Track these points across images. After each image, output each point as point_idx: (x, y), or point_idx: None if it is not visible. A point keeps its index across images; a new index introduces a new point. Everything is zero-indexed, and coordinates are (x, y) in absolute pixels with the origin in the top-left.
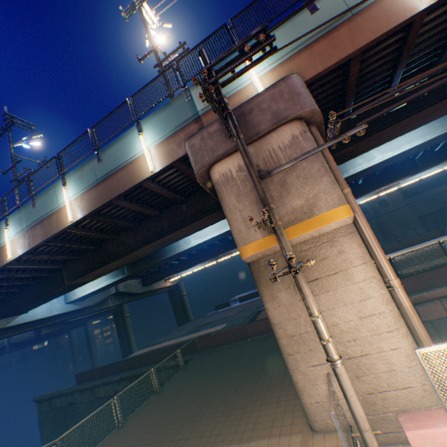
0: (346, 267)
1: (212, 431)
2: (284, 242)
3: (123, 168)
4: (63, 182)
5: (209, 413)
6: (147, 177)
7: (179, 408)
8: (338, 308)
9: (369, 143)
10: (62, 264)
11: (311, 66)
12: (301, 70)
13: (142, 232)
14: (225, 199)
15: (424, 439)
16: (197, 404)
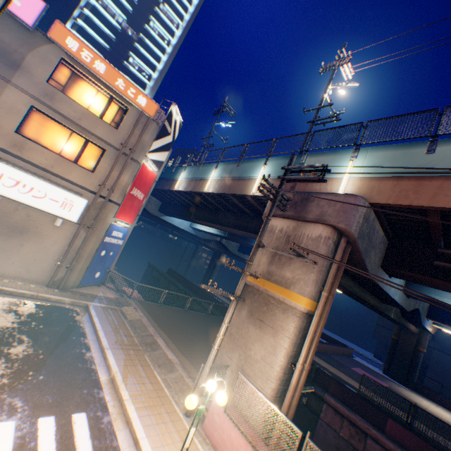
0: (278, 329)
1: (180, 340)
2: (240, 282)
3: (243, 180)
4: (216, 166)
5: (188, 336)
6: (248, 194)
7: (183, 323)
8: (258, 344)
9: (449, 286)
10: (196, 205)
11: (388, 194)
12: (378, 192)
13: (239, 219)
14: (262, 240)
15: (216, 406)
16: (189, 329)
